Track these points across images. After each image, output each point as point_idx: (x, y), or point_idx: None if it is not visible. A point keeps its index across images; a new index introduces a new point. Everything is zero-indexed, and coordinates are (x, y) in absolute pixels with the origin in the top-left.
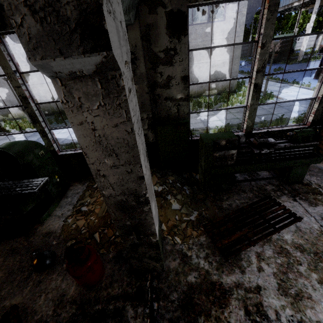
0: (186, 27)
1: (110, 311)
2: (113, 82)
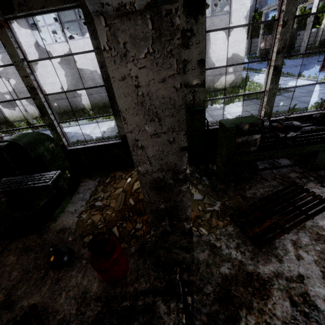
0: (204, 5)
1: (139, 307)
2: (167, 19)
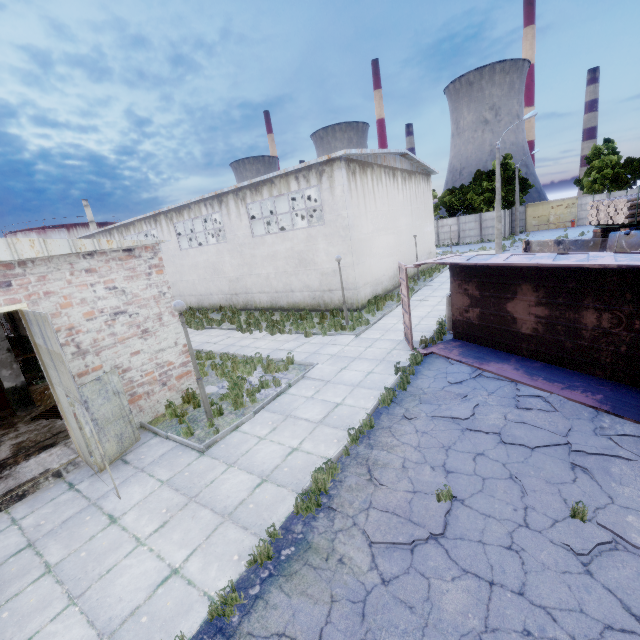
0: None
1: None
2: None
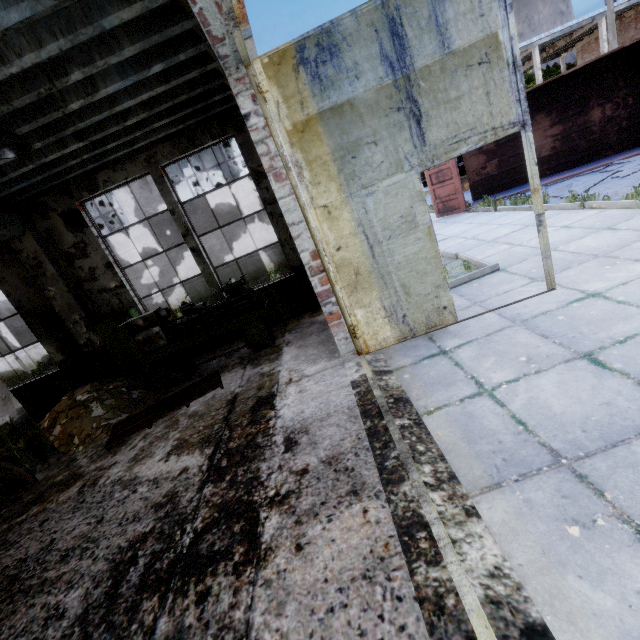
0: (85, 220)
1: None
2: None
